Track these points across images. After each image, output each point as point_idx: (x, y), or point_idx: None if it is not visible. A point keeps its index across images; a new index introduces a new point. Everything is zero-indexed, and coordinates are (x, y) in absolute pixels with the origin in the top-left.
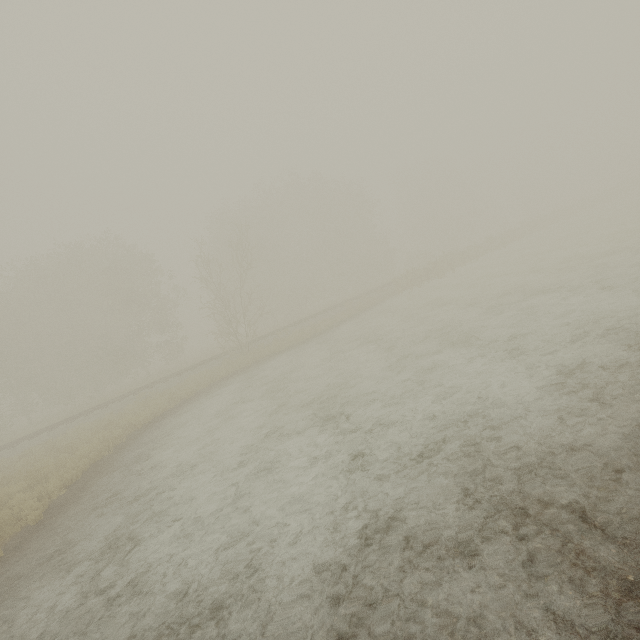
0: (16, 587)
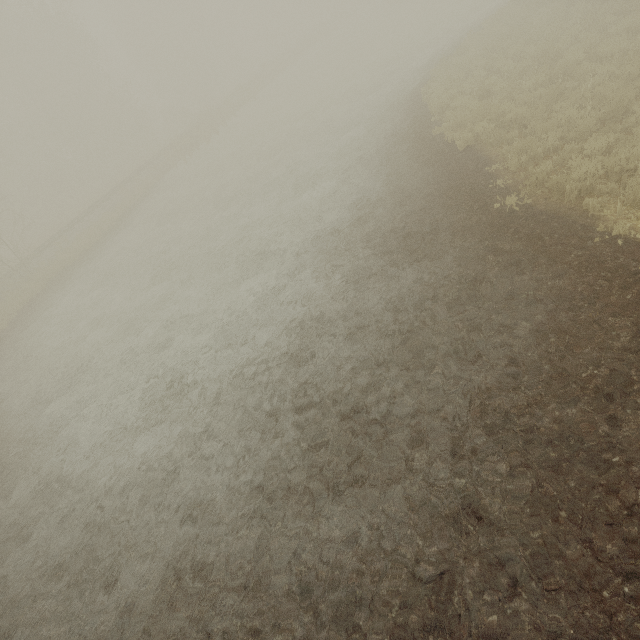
0: (3, 487)
